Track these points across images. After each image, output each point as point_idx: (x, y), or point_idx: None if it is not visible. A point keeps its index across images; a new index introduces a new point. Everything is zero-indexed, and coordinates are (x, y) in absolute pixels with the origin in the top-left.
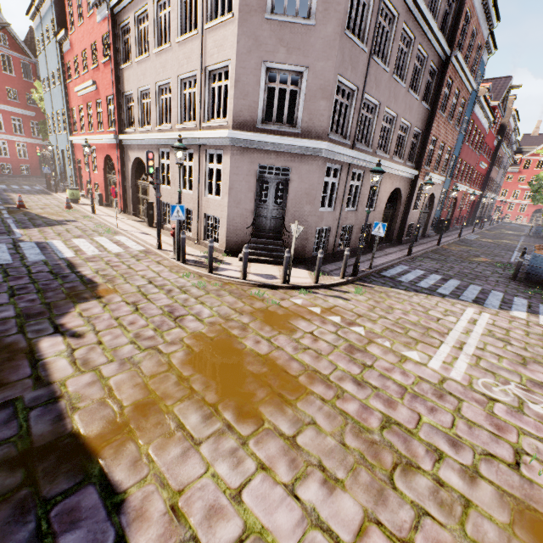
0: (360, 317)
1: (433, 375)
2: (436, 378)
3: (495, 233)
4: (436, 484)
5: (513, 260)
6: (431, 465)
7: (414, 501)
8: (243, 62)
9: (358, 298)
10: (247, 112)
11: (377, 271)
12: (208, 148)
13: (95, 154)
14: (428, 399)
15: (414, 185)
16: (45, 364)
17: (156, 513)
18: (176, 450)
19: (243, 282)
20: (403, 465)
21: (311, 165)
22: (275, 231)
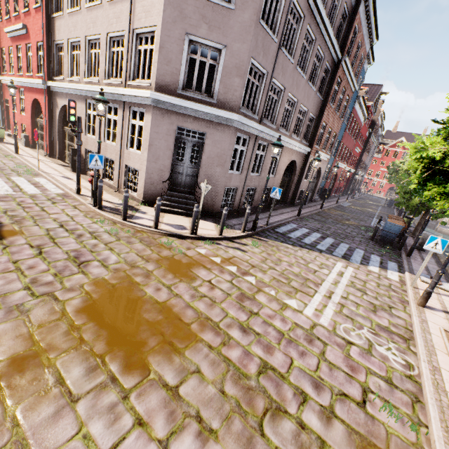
0: (253, 268)
1: (307, 321)
2: (308, 324)
3: (362, 203)
4: (299, 427)
5: (373, 225)
6: (296, 408)
7: (278, 446)
8: (168, 30)
9: (254, 250)
10: (169, 77)
11: (272, 228)
12: (132, 105)
13: (23, 97)
14: (301, 343)
15: (307, 159)
16: None
17: None
18: (48, 409)
19: (155, 230)
20: (273, 410)
21: (224, 132)
22: (189, 186)
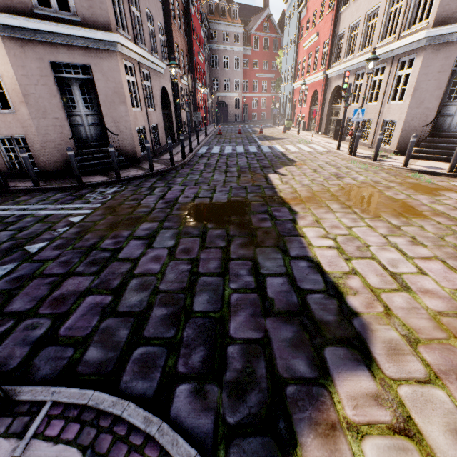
0: None
1: None
2: None
3: None
4: None
5: None
6: None
7: None
8: None
9: None
10: (455, 3)
11: None
12: (401, 56)
13: (306, 93)
14: None
15: None
16: (270, 180)
17: (309, 219)
18: (322, 210)
19: (403, 168)
20: None
21: None
22: None
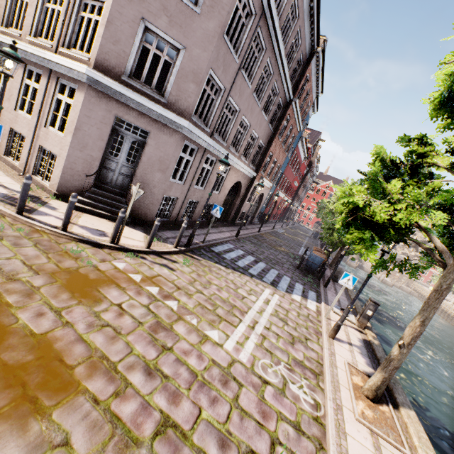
0: (178, 290)
1: (226, 357)
2: (227, 361)
3: (294, 231)
4: None
5: (300, 253)
6: None
7: None
8: (121, 7)
9: (184, 269)
10: (114, 58)
11: (208, 246)
12: (61, 76)
13: None
14: (214, 387)
15: (252, 183)
16: None
17: None
18: None
19: (62, 233)
20: None
21: (171, 136)
22: (121, 187)
